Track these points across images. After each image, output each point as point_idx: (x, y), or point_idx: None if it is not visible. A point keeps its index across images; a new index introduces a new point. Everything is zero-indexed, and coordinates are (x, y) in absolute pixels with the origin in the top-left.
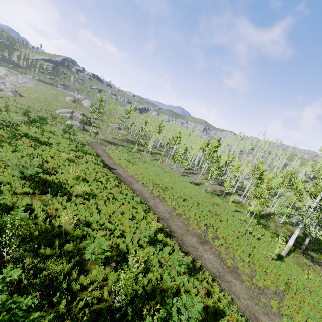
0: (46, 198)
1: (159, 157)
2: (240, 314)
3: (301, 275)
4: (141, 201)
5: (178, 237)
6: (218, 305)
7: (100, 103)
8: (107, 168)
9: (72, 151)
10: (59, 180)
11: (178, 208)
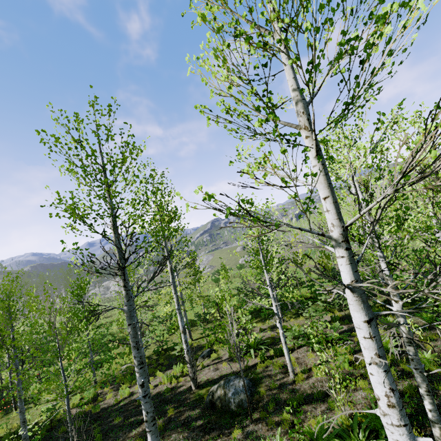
0: None
1: None
2: None
3: None
4: None
5: None
6: None
7: None
8: None
9: None
10: None
11: None
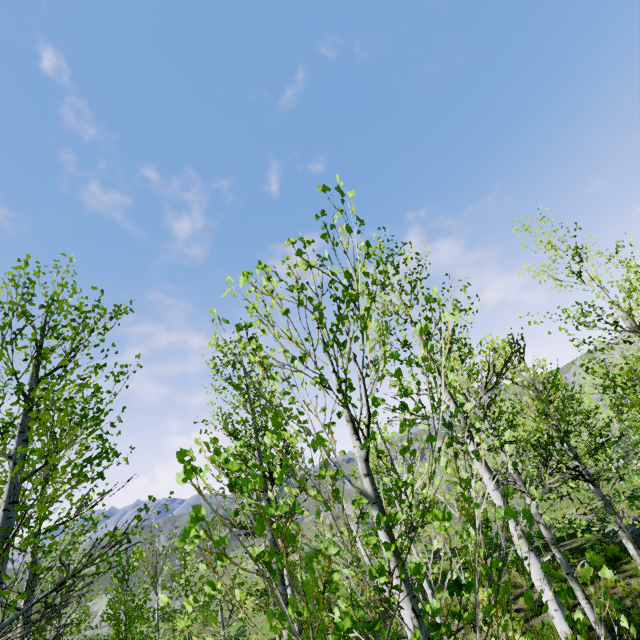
0: None
1: None
2: None
3: None
4: None
5: None
6: None
7: None
8: None
9: None
10: None
11: None
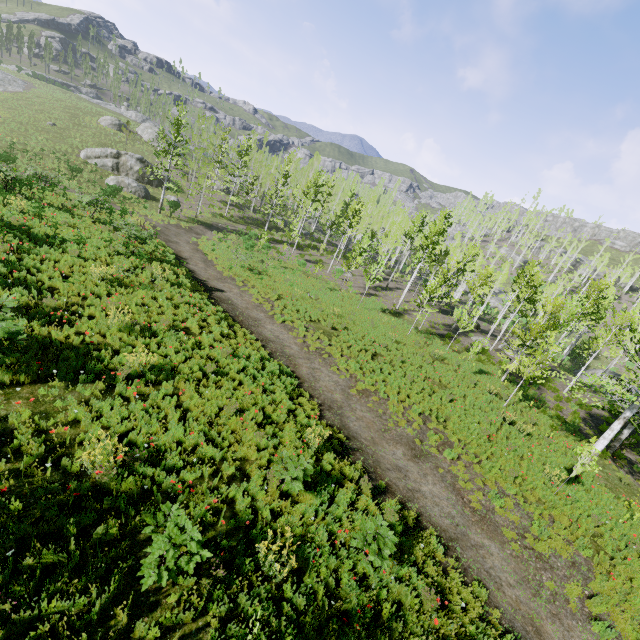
0: (48, 395)
1: (315, 256)
2: (505, 628)
3: (617, 513)
4: (282, 369)
5: (365, 449)
6: (463, 622)
7: (176, 133)
8: (203, 290)
9: (118, 255)
10: (84, 338)
11: (363, 377)
